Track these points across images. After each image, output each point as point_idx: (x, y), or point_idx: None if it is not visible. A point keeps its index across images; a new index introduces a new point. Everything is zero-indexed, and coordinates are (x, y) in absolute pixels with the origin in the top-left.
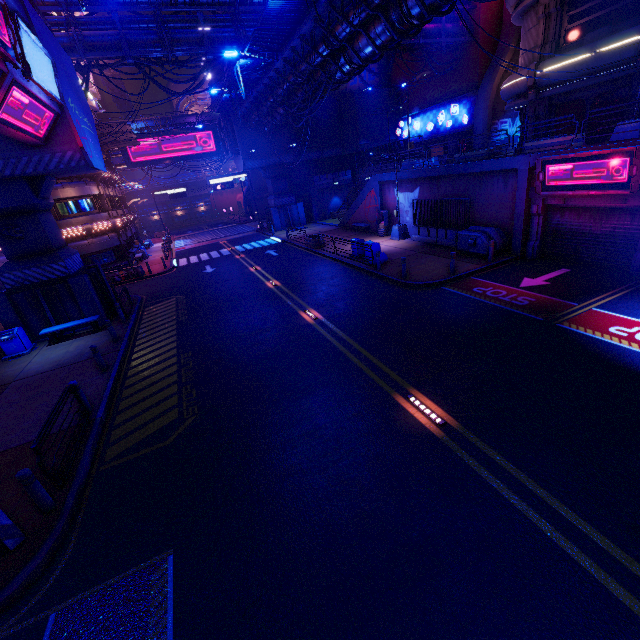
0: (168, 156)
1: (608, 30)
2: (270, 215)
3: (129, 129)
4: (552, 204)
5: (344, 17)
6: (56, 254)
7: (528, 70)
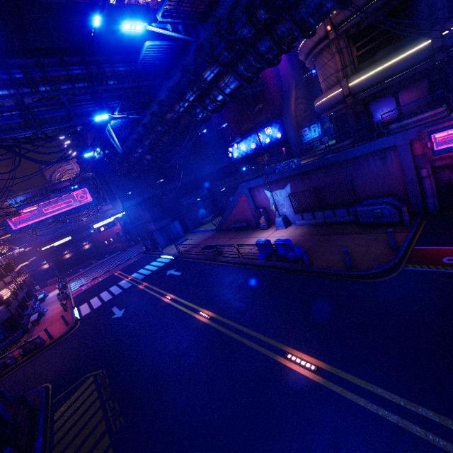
0: (49, 216)
1: (394, 47)
2: (153, 238)
3: (7, 205)
4: (438, 164)
5: (214, 59)
6: None
7: (341, 85)
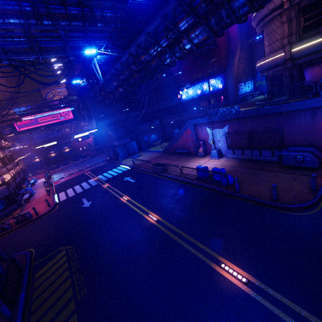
0: (43, 125)
1: None
2: (116, 151)
3: (12, 112)
4: None
5: (191, 10)
6: None
7: (285, 50)
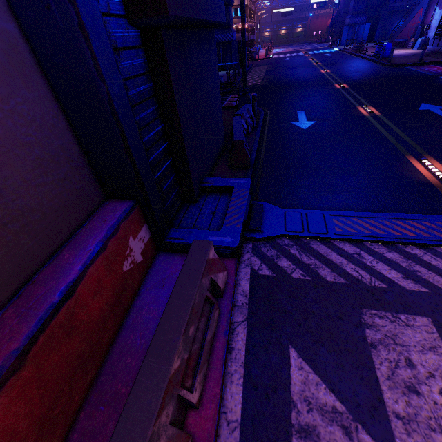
0: None
1: None
2: (341, 32)
3: None
4: None
5: None
6: (230, 29)
7: None
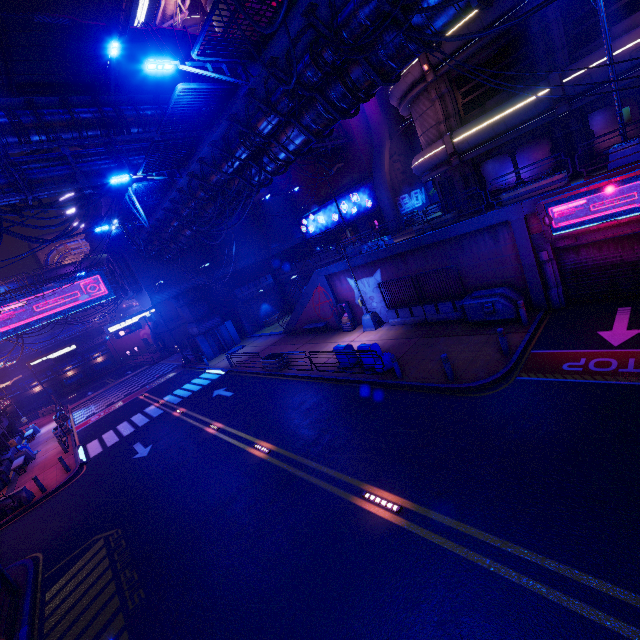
0: (44, 315)
1: (507, 94)
2: (196, 345)
3: None
4: (560, 245)
5: (270, 107)
6: None
7: (444, 141)
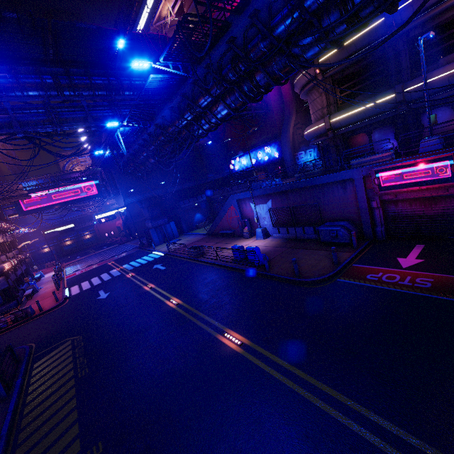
0: (57, 202)
1: (369, 94)
2: (149, 234)
3: (20, 187)
4: (386, 199)
5: (206, 91)
6: None
7: (324, 120)
